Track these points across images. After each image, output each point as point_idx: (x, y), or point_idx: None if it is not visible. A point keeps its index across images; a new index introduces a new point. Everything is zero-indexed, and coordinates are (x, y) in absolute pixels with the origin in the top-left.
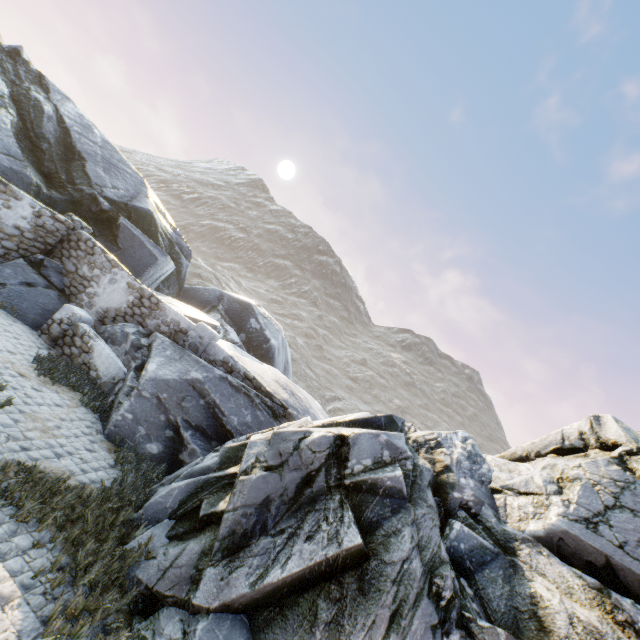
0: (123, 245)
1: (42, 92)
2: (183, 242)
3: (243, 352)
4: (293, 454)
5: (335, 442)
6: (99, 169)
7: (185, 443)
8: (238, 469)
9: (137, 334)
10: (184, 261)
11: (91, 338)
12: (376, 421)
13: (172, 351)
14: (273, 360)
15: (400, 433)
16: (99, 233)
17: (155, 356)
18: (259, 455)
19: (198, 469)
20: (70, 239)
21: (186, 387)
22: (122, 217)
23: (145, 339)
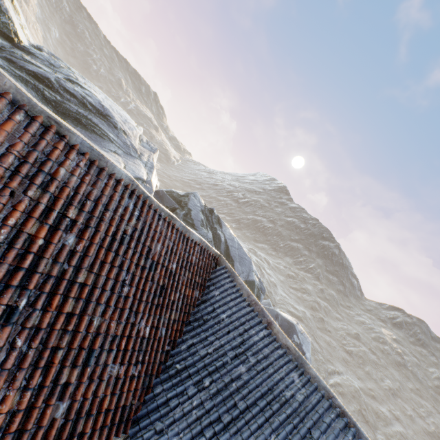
0: None
1: (219, 228)
2: (262, 286)
3: None
4: None
5: None
6: (237, 263)
7: None
8: None
9: None
10: (262, 296)
11: None
12: None
13: None
14: None
15: None
16: None
17: None
18: None
19: None
20: None
21: None
22: None
23: None
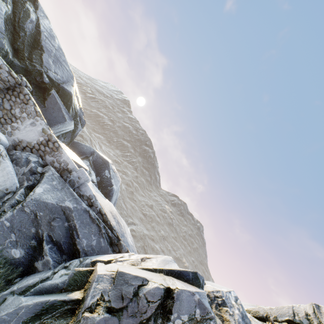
0: (48, 105)
1: (33, 7)
2: (83, 116)
3: (97, 189)
4: (132, 300)
5: (164, 294)
6: (50, 60)
7: (43, 254)
8: (81, 296)
9: (36, 163)
10: (79, 126)
11: (1, 156)
12: (186, 275)
13: (57, 182)
14: (111, 197)
15: (204, 291)
16: (35, 93)
17: (44, 183)
18: (104, 293)
19: (48, 286)
20: (15, 89)
21: (59, 211)
22: (54, 90)
23: (41, 168)
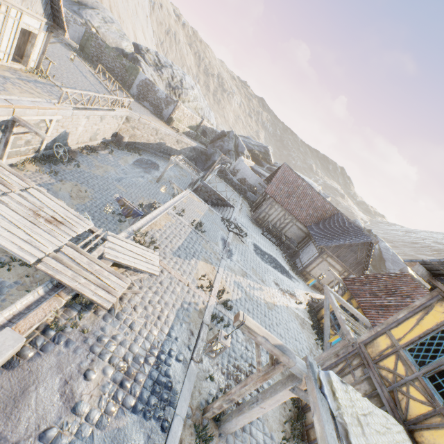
0: None
1: None
2: None
3: None
4: None
5: None
6: (389, 263)
7: None
8: None
9: None
10: None
11: None
12: None
13: None
14: None
15: None
16: None
17: None
18: None
19: None
20: None
21: None
22: None
23: None
